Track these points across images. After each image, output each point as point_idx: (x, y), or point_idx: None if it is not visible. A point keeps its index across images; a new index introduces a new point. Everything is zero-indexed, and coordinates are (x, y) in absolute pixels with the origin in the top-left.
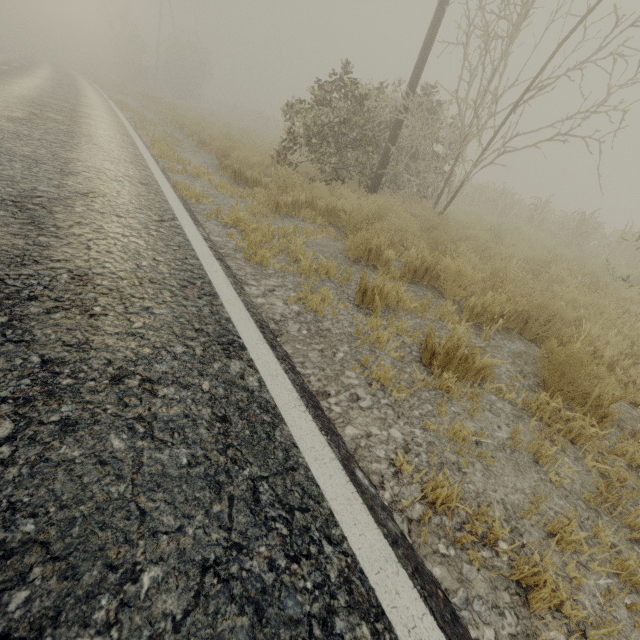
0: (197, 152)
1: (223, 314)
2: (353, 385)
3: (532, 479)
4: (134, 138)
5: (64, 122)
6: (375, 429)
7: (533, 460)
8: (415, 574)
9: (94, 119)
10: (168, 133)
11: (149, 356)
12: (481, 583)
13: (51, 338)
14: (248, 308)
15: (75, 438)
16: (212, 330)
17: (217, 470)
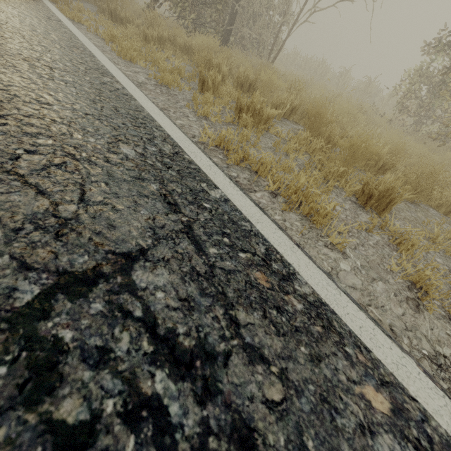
0: None
1: (99, 63)
2: (187, 113)
3: (281, 158)
4: None
5: None
6: (196, 126)
7: (285, 154)
8: (201, 149)
9: None
10: None
11: (47, 60)
12: (237, 167)
13: None
14: (118, 68)
15: (4, 67)
16: (91, 66)
17: (94, 99)
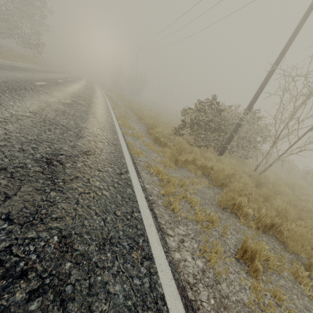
0: (137, 123)
1: (158, 288)
2: None
3: None
4: (112, 115)
5: (85, 106)
6: None
7: None
8: None
9: (97, 104)
10: (126, 112)
11: None
12: None
13: None
14: (174, 274)
15: None
16: None
17: None
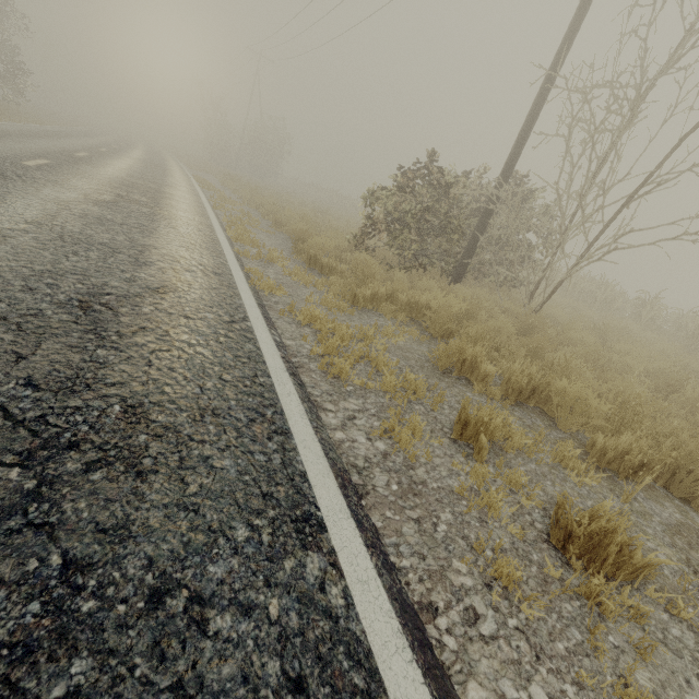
0: (272, 233)
1: (297, 465)
2: (466, 589)
3: None
4: (212, 219)
5: (147, 204)
6: (509, 686)
7: None
8: None
9: (176, 200)
10: (245, 213)
11: (202, 548)
12: None
13: (83, 517)
14: (326, 452)
15: None
16: (283, 495)
17: None
